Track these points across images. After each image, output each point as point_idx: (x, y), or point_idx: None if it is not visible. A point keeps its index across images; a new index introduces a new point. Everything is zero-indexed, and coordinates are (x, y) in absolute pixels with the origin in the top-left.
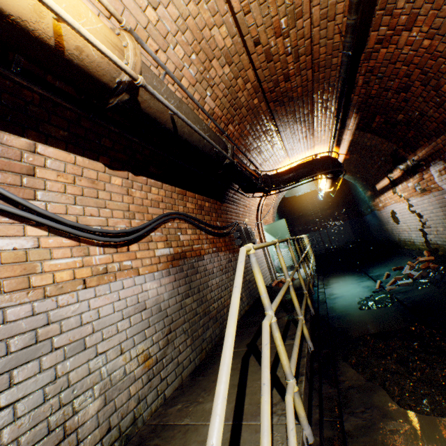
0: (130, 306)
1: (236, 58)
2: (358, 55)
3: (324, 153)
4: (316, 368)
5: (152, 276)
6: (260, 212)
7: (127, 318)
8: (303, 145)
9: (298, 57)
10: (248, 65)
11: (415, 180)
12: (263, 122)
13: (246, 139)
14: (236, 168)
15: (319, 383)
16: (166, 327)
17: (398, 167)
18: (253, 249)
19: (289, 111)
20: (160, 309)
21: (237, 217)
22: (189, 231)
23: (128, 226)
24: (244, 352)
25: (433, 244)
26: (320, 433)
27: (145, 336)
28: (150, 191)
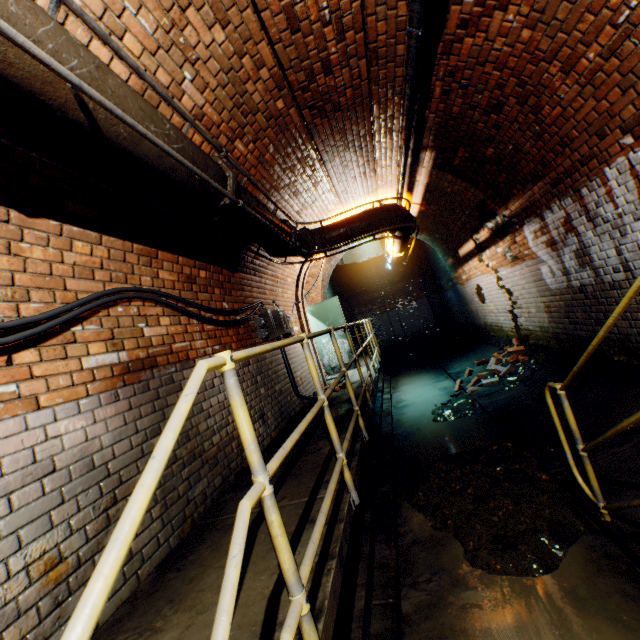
0: (12, 472)
1: (235, 14)
2: (434, 44)
3: (392, 201)
4: (368, 521)
5: (75, 407)
6: (302, 286)
7: (2, 497)
8: (361, 186)
9: (343, 32)
10: (259, 33)
11: (506, 243)
12: (297, 143)
13: (270, 168)
14: (247, 214)
15: (371, 545)
16: (106, 497)
17: (486, 225)
18: (231, 363)
19: (336, 129)
20: (92, 466)
21: (261, 295)
22: (164, 319)
23: (11, 316)
24: (254, 518)
25: (523, 331)
26: (365, 631)
27: (50, 523)
28: (70, 248)
